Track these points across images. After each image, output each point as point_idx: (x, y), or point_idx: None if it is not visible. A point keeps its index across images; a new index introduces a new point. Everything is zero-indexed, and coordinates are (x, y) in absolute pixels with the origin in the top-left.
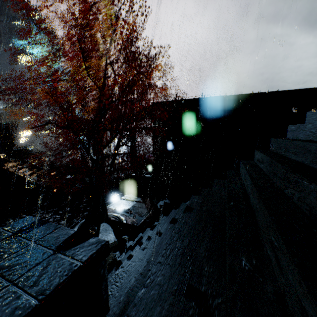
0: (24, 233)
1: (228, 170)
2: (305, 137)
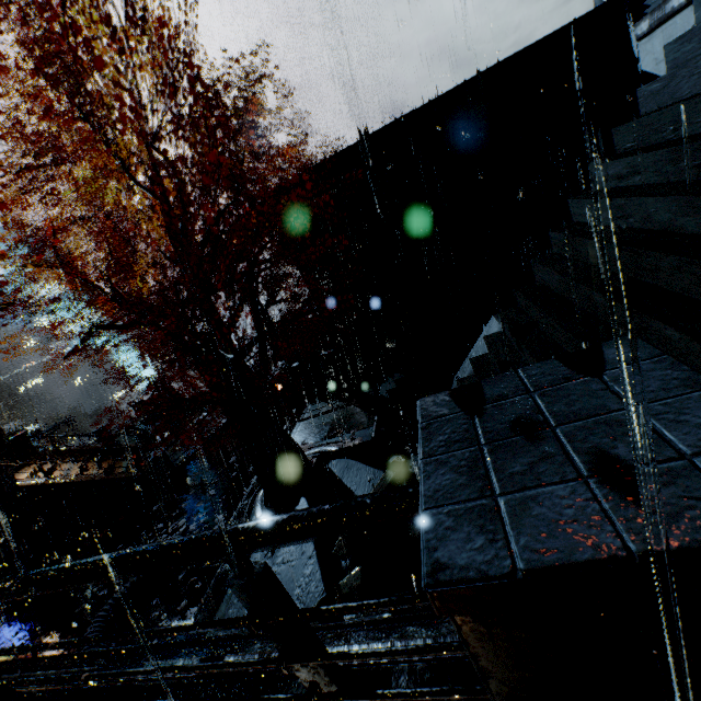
0: (480, 402)
1: (552, 230)
2: None
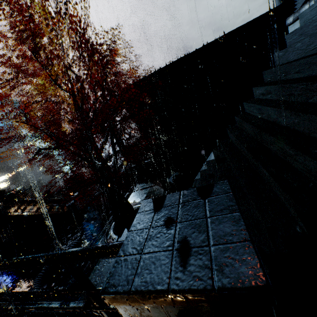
0: (161, 206)
1: (236, 115)
2: (297, 56)
